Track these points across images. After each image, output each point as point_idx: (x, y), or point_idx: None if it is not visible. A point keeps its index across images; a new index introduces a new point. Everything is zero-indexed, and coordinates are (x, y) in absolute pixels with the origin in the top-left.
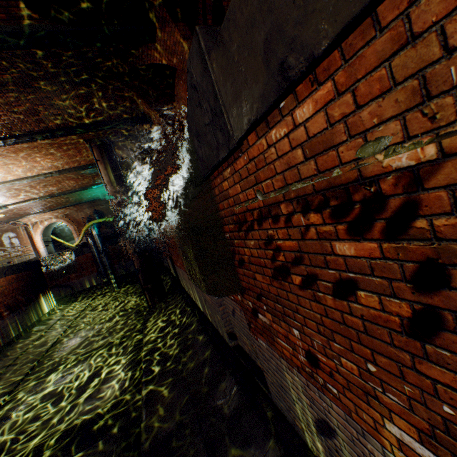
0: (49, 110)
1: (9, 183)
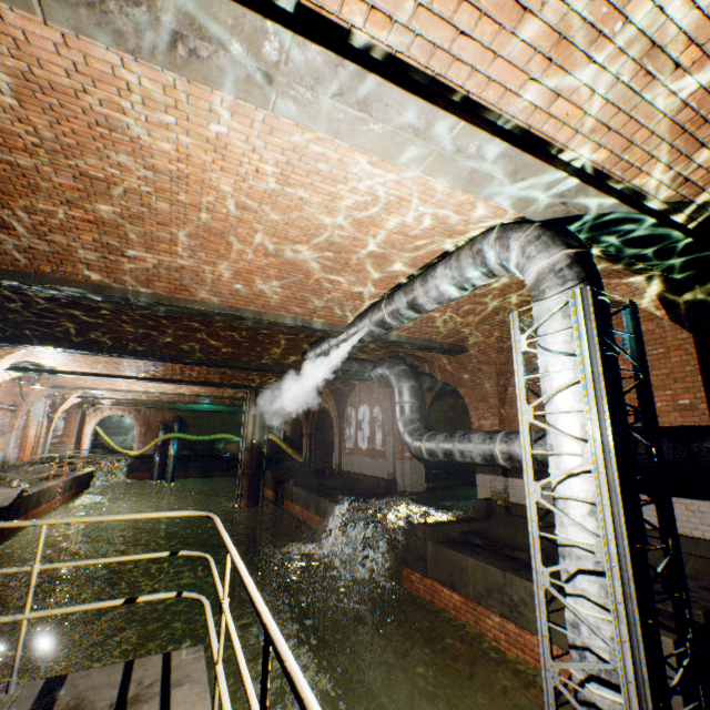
0: (249, 376)
1: (146, 393)
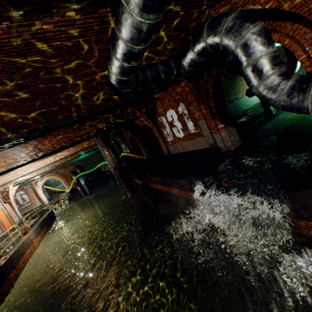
0: (86, 129)
1: (41, 169)
